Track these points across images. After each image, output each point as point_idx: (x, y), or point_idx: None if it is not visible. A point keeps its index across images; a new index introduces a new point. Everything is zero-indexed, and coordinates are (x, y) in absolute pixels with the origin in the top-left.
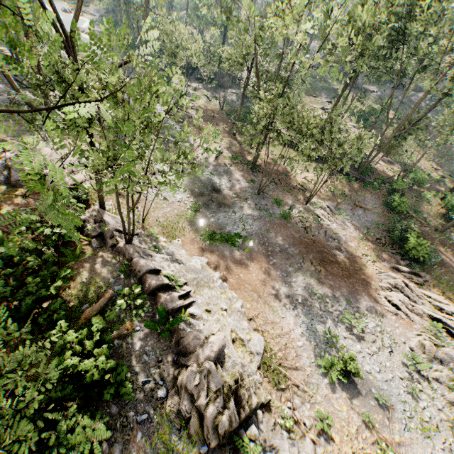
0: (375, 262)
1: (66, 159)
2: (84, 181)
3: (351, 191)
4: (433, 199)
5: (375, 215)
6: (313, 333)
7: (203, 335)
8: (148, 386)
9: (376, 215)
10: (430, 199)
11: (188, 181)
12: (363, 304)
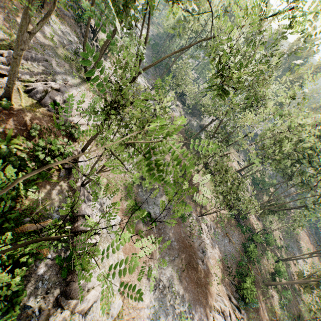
0: (219, 284)
1: (81, 105)
2: (83, 124)
3: (228, 223)
4: (271, 259)
5: (234, 248)
6: (156, 319)
7: (88, 286)
8: (27, 310)
9: (235, 249)
10: (269, 258)
11: None
12: (197, 313)
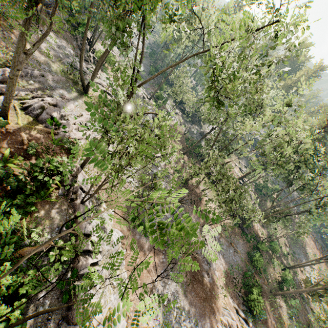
0: (225, 297)
1: (79, 119)
2: (81, 138)
3: (232, 232)
4: (278, 267)
5: (240, 258)
6: None
7: (90, 309)
8: None
9: (240, 258)
10: (276, 266)
11: (141, 170)
12: None
